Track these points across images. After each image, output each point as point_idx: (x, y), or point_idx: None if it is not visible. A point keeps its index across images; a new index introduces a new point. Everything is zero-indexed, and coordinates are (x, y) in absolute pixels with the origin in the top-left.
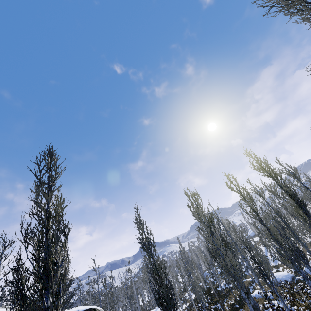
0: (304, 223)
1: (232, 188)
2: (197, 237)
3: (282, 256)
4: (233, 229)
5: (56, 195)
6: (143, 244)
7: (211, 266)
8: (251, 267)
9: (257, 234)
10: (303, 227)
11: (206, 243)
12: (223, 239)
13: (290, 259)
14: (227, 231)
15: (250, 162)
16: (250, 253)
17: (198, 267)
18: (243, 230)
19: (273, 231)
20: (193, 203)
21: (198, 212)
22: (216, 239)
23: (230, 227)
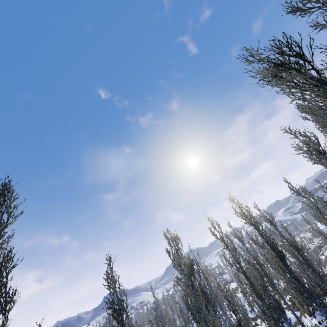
0: (285, 276)
1: (215, 235)
2: (173, 286)
3: (266, 316)
4: (217, 285)
5: (3, 249)
6: (114, 309)
7: (187, 323)
8: (231, 324)
9: (235, 280)
10: (276, 271)
11: (185, 297)
12: (203, 291)
13: (274, 320)
14: (207, 281)
15: (232, 207)
16: (236, 317)
17: (173, 323)
18: (228, 287)
19: (256, 286)
20: (172, 247)
21: (179, 262)
22: (196, 291)
23: (214, 283)
